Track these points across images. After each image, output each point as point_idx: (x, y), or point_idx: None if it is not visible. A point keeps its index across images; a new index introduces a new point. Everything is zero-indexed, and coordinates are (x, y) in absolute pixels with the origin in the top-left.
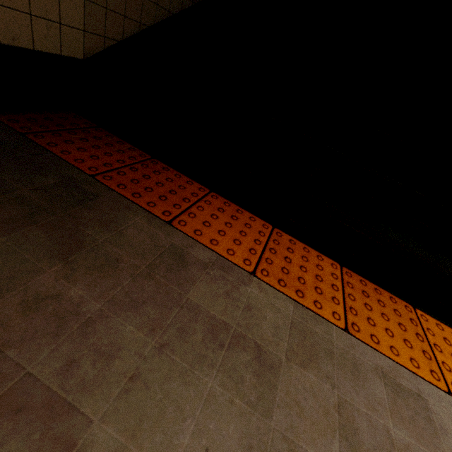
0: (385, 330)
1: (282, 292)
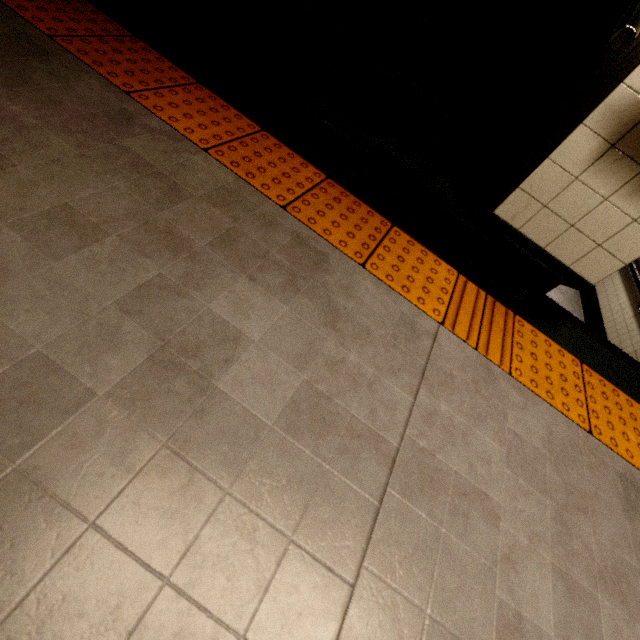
0: (333, 222)
1: (230, 169)
